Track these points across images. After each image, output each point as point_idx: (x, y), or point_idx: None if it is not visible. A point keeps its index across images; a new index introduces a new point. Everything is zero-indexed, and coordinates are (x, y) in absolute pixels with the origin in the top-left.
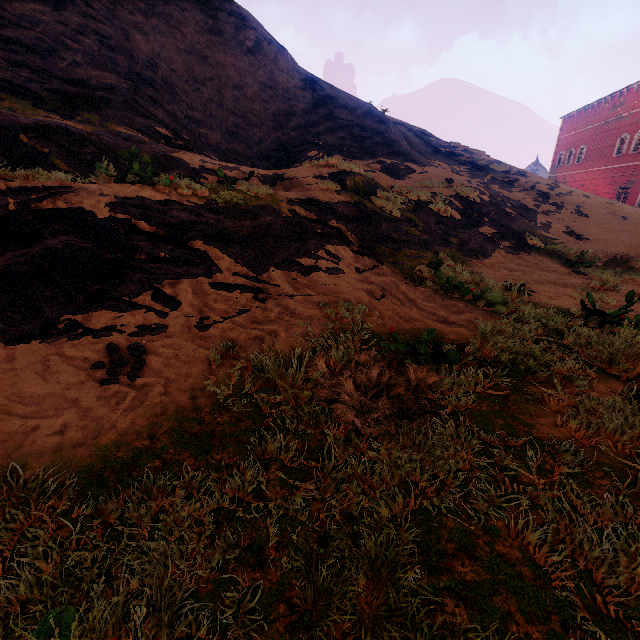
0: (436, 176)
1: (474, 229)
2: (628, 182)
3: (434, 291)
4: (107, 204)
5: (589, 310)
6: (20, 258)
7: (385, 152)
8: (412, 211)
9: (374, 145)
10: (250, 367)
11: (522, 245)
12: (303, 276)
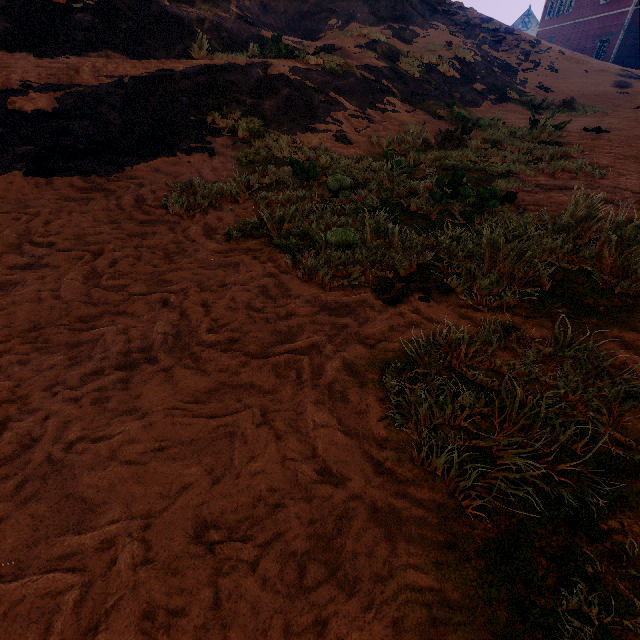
0: (437, 39)
1: (469, 86)
2: (608, 34)
3: (450, 123)
4: (289, 71)
5: (532, 122)
6: (278, 100)
7: (392, 16)
8: (426, 73)
9: (382, 9)
10: (387, 143)
11: (503, 98)
12: (383, 113)
